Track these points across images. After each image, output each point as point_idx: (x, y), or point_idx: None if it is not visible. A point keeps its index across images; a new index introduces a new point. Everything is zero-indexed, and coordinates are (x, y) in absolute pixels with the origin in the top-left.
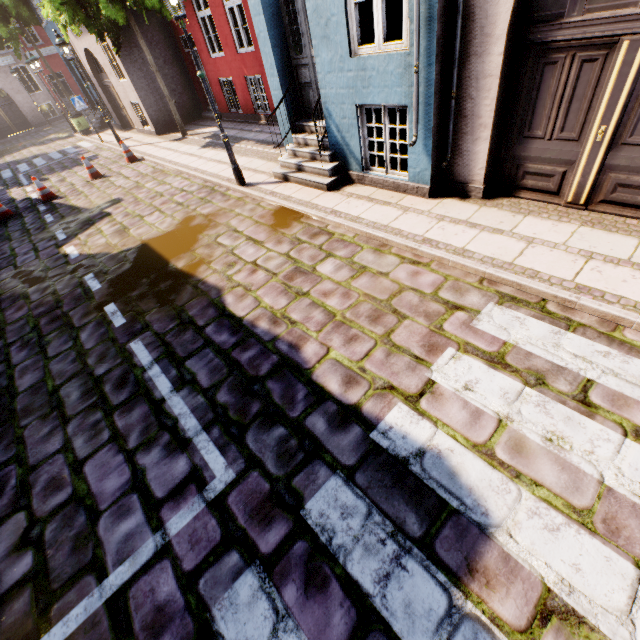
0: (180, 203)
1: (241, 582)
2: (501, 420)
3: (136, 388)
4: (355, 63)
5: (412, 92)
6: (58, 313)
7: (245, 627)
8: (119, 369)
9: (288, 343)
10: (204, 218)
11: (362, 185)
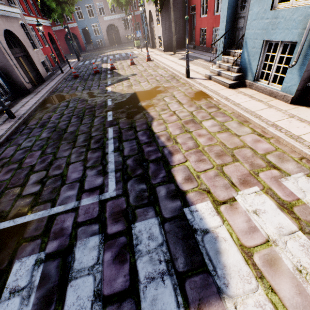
0: (157, 80)
1: (93, 238)
2: (268, 241)
3: (101, 145)
4: (272, 14)
5: (304, 33)
6: (93, 109)
7: (84, 257)
8: (100, 136)
9: (169, 150)
10: (163, 88)
11: (250, 89)
